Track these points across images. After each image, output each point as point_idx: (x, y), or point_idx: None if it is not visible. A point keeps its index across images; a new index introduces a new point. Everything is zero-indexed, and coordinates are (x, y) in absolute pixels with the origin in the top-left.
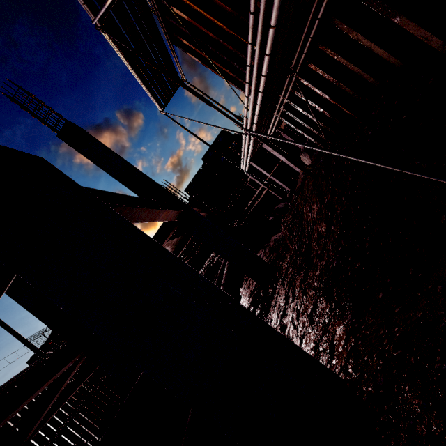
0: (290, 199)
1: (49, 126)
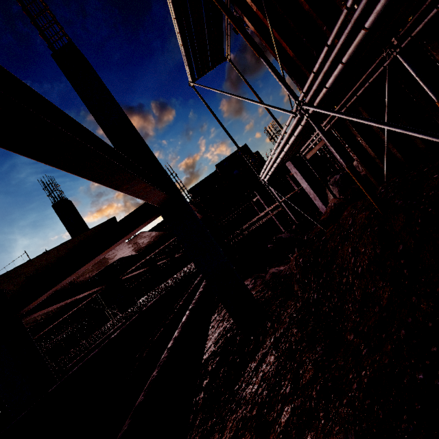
0: (296, 232)
1: (47, 41)
